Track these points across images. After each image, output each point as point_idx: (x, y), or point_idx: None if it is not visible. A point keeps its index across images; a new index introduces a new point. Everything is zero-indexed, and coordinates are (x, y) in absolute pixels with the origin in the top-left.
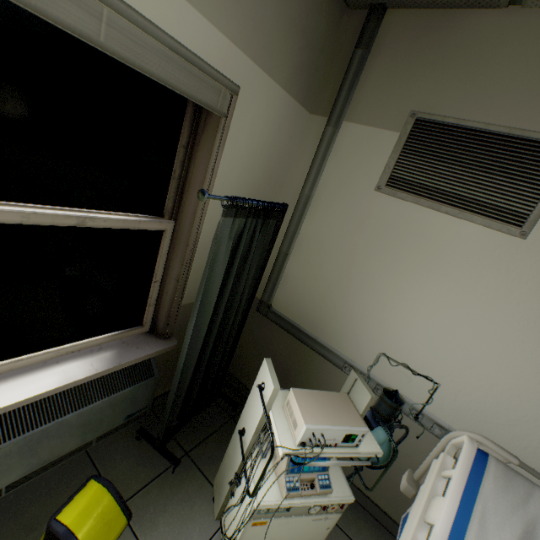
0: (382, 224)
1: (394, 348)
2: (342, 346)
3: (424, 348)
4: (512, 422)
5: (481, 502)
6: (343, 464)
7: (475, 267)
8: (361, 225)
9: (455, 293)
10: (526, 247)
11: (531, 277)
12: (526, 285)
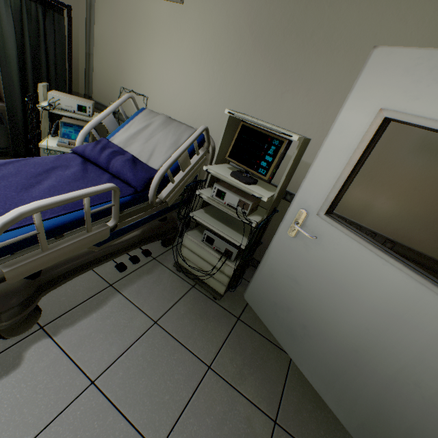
0: (129, 16)
1: (148, 101)
2: (128, 111)
3: (159, 94)
4: (194, 122)
5: (134, 121)
6: (76, 117)
7: (169, 31)
8: (121, 20)
9: (164, 52)
10: (185, 9)
11: (189, 28)
12: (188, 35)
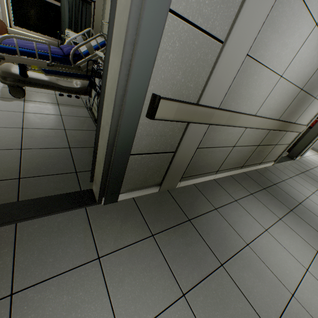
0: None
1: None
2: None
3: None
4: None
5: None
6: (73, 41)
7: None
8: None
9: None
10: None
11: None
12: None
